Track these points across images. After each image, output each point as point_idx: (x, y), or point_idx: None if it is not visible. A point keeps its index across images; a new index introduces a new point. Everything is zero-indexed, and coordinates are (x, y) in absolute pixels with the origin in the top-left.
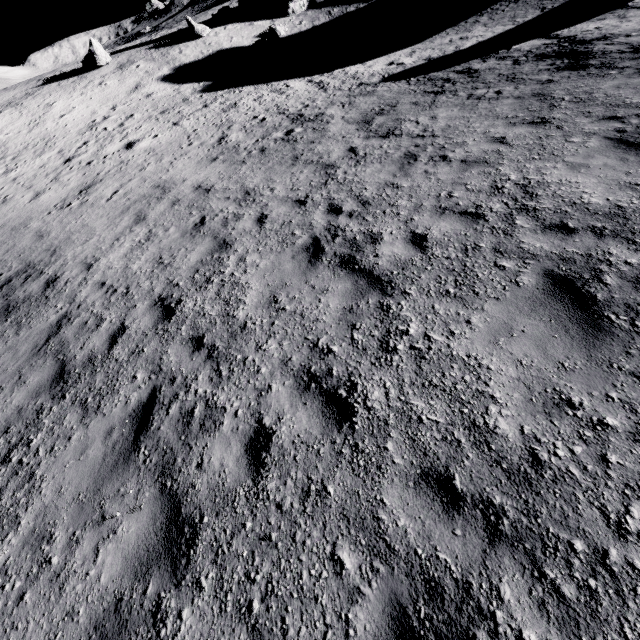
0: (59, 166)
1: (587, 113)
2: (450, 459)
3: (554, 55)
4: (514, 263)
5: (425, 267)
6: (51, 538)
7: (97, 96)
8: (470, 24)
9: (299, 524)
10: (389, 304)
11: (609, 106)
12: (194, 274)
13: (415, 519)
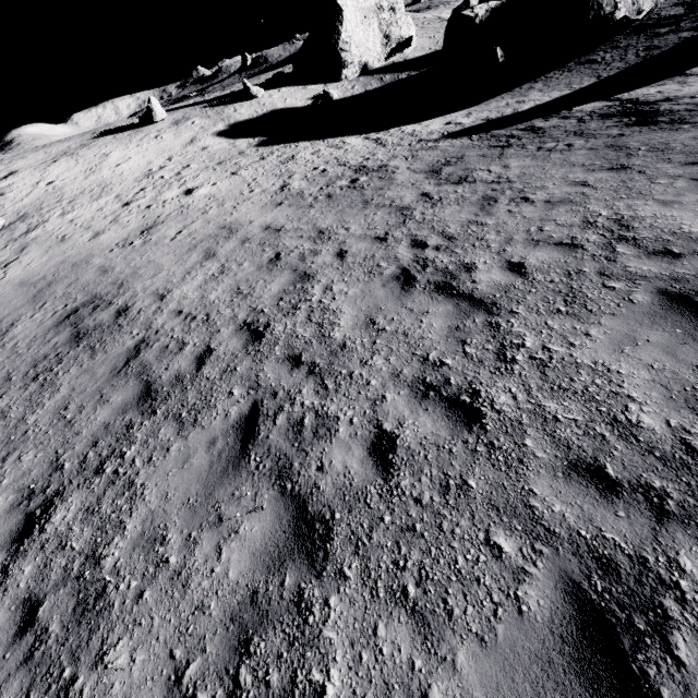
0: (117, 209)
1: (668, 160)
2: (597, 451)
3: (619, 114)
4: (623, 284)
5: (529, 290)
6: (164, 540)
7: (153, 148)
8: (525, 90)
9: (444, 515)
10: (498, 322)
11: (689, 154)
12: (278, 302)
13: (571, 505)
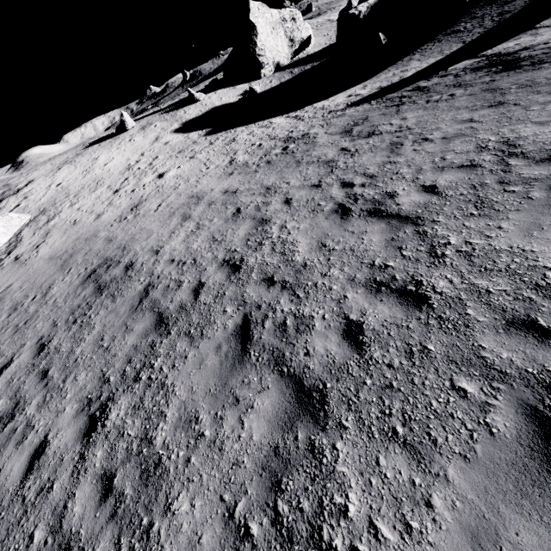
0: (110, 196)
1: (536, 92)
2: (528, 310)
3: (487, 66)
4: (521, 187)
5: (444, 203)
6: (197, 420)
7: (129, 148)
8: (406, 61)
9: (413, 373)
10: (424, 230)
11: None
12: (247, 242)
13: (516, 351)
